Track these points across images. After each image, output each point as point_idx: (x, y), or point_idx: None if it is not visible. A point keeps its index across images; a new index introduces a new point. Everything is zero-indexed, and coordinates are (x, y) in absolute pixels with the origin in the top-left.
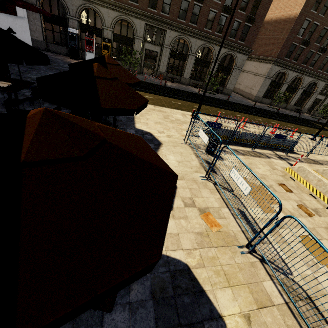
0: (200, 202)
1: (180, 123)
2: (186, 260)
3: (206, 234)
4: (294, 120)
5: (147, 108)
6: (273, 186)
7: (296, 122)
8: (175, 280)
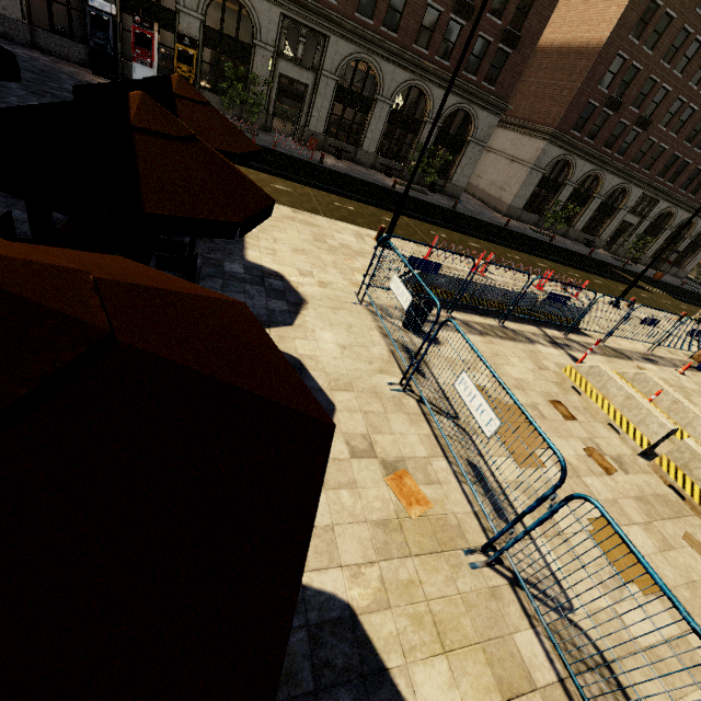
0: (387, 445)
1: (351, 254)
2: (349, 594)
3: (396, 524)
4: (581, 262)
5: (276, 215)
6: (539, 407)
7: (584, 267)
8: (320, 647)
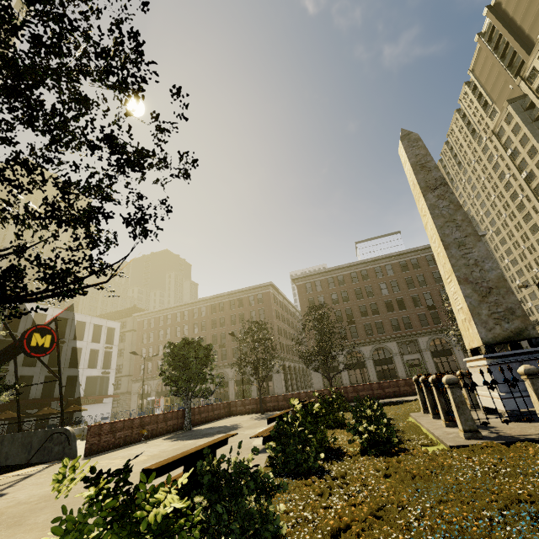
0: None
1: None
2: None
3: None
4: None
5: None
6: None
7: None
8: None
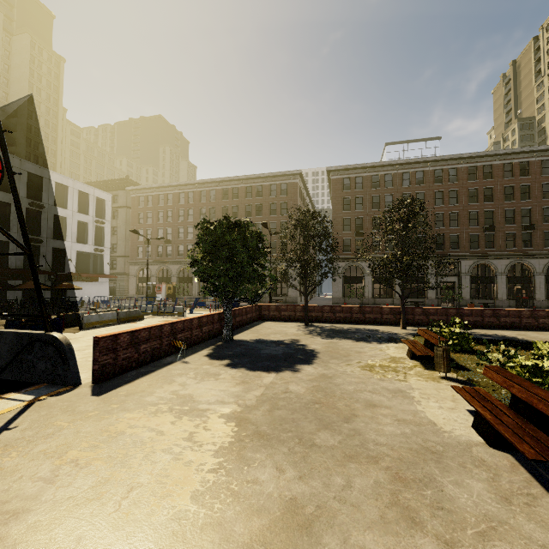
0: None
1: None
2: None
3: None
4: None
5: None
6: None
7: None
8: None
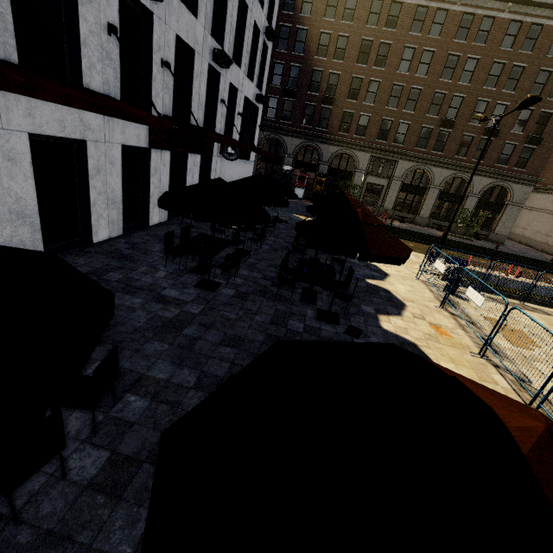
0: (431, 319)
1: (412, 262)
2: (413, 341)
3: (434, 336)
4: None
5: None
6: (541, 336)
7: None
8: (403, 345)
